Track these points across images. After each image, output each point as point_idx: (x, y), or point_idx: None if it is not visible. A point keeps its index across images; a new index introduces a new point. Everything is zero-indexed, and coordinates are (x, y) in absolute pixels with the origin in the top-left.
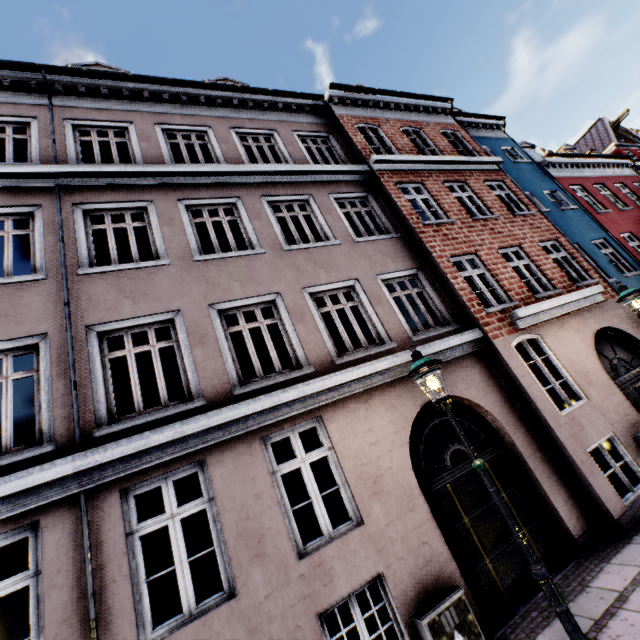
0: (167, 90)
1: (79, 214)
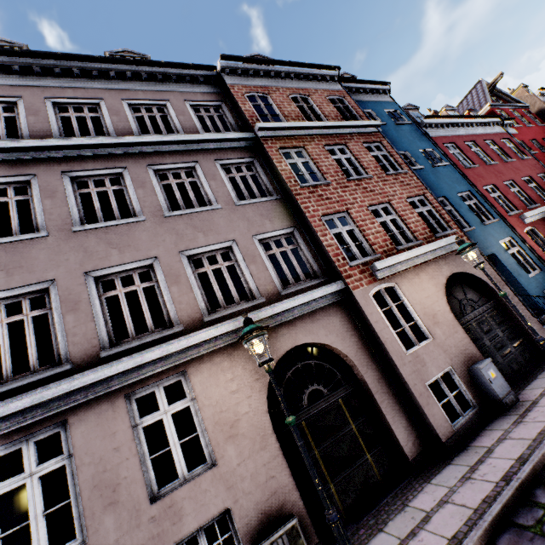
0: (58, 64)
1: None
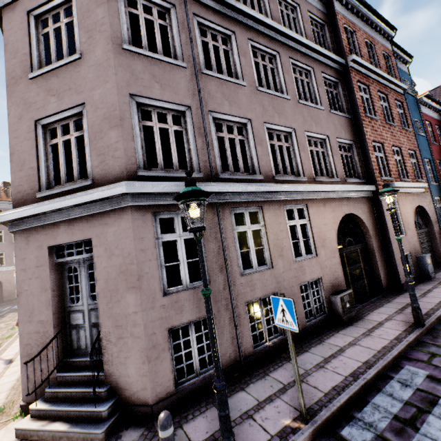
0: None
1: (195, 24)
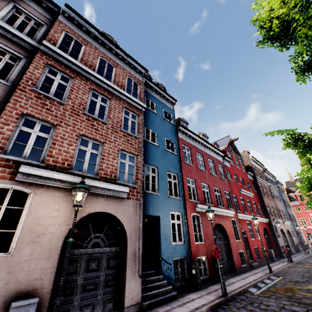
0: None
1: None
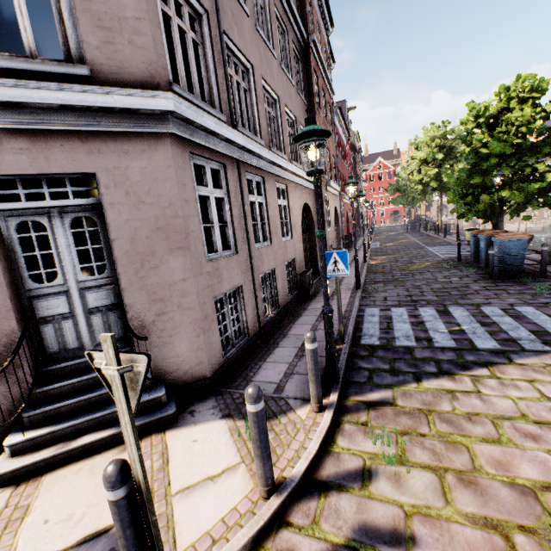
0: None
1: None
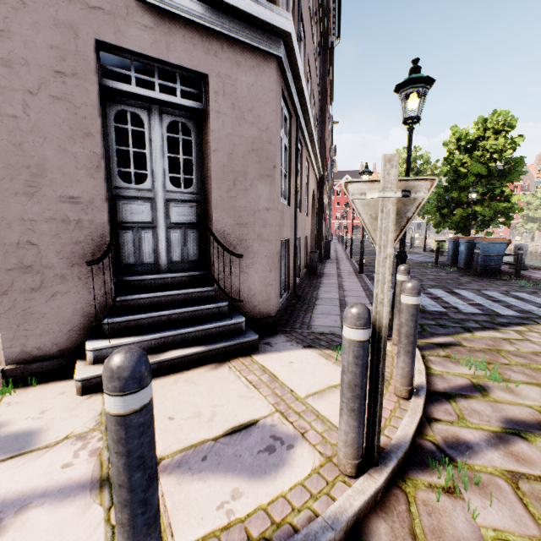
0: None
1: None
